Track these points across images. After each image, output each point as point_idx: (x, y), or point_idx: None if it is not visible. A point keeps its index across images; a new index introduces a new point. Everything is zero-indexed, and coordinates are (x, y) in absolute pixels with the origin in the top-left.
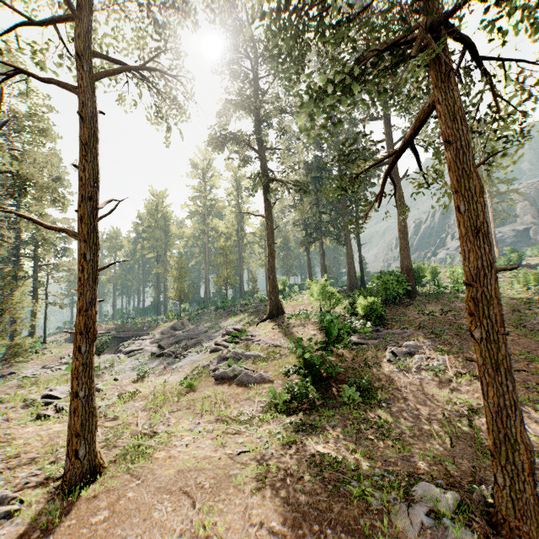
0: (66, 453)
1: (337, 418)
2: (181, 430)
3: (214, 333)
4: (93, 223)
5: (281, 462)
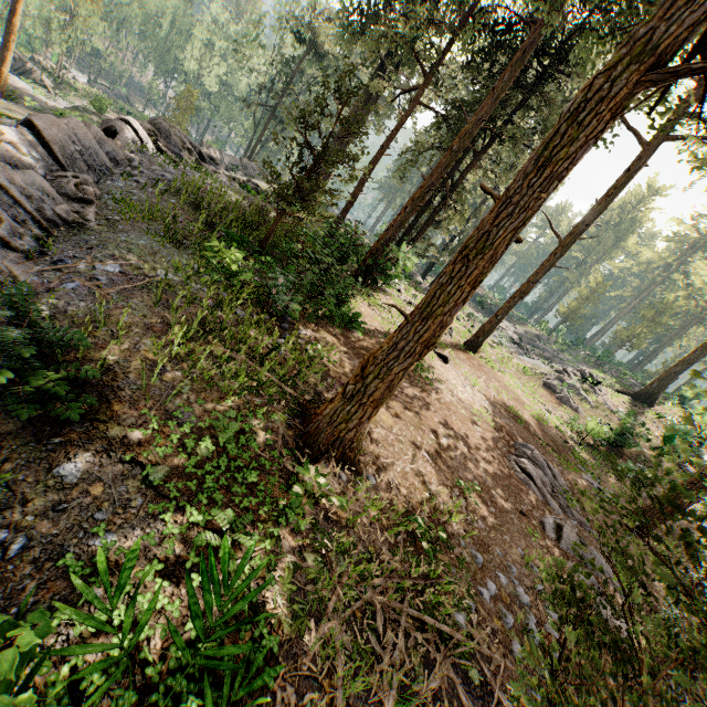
0: (474, 335)
1: (600, 462)
2: (510, 378)
3: (568, 366)
4: (575, 239)
5: (549, 428)
